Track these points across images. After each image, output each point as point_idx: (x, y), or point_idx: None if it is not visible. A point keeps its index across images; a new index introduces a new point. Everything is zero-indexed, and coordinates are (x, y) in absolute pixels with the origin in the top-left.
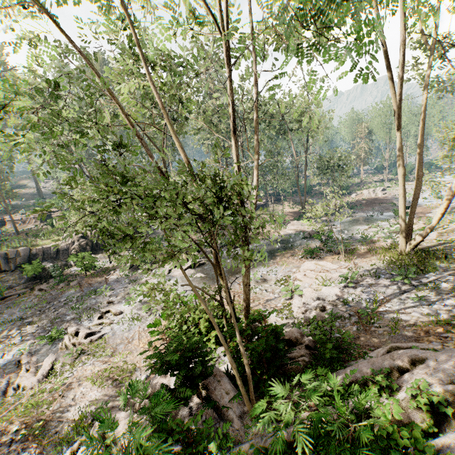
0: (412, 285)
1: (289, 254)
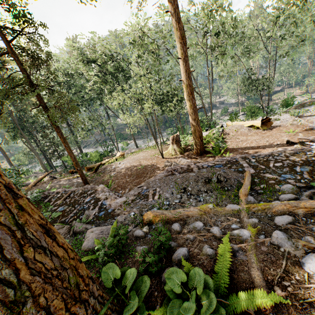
0: None
1: None
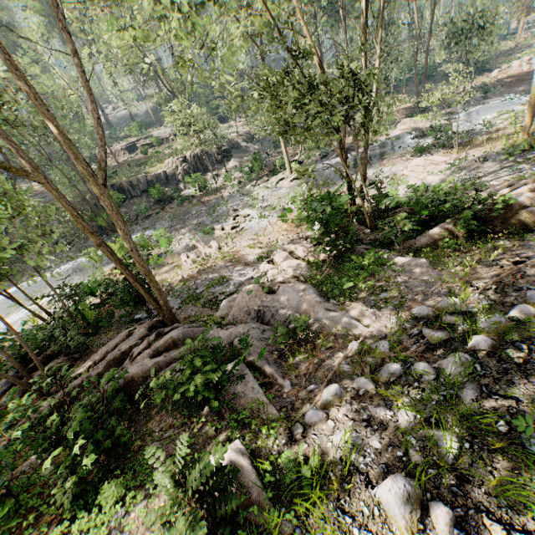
0: (515, 162)
1: (397, 156)
